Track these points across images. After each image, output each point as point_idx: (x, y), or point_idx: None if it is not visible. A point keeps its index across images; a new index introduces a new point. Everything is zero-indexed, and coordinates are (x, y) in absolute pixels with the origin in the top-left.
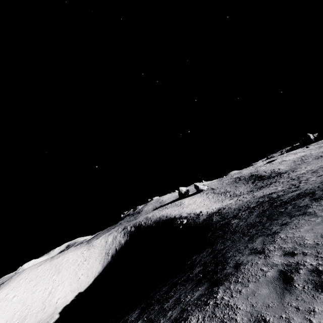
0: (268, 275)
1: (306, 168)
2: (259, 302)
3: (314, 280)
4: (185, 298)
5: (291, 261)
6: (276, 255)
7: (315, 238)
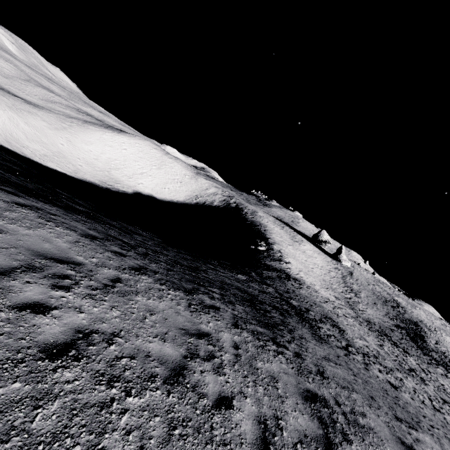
0: None
1: None
2: None
3: None
4: None
5: None
6: None
7: None
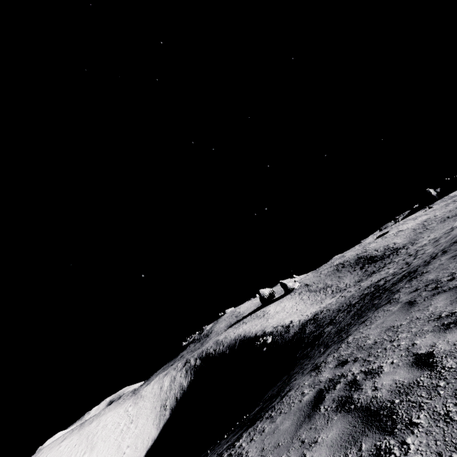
0: (304, 399)
1: (428, 237)
2: (272, 441)
3: (342, 396)
4: (212, 456)
5: (337, 374)
6: (329, 368)
7: (378, 335)
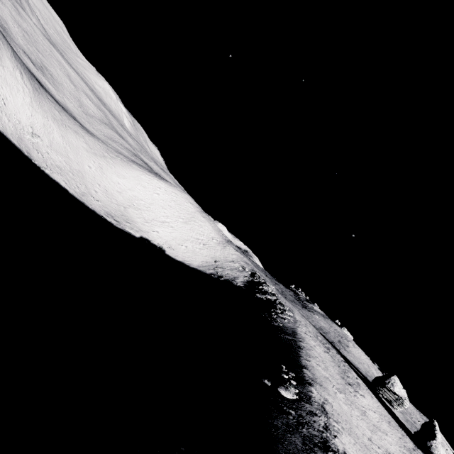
0: None
1: None
2: None
3: None
4: None
5: None
6: None
7: None
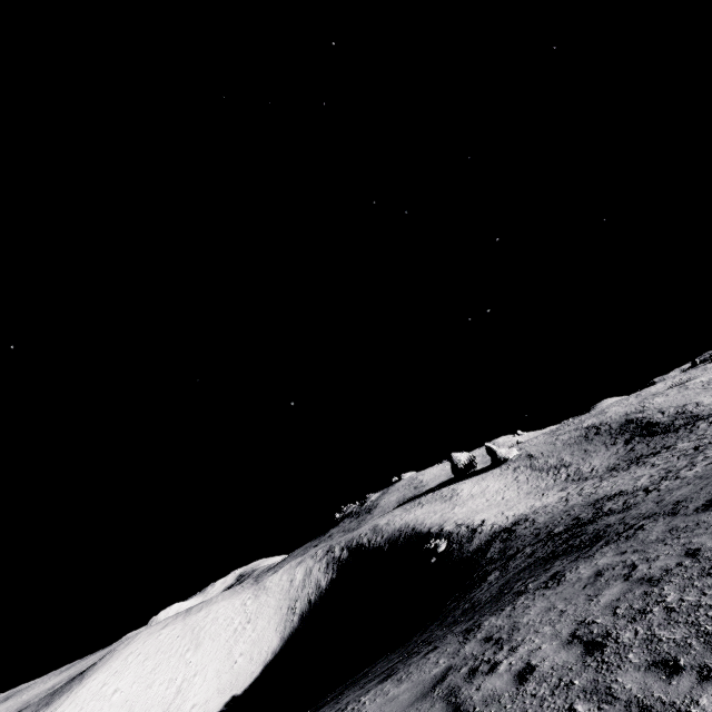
0: None
1: None
2: None
3: None
4: None
5: None
6: None
7: None
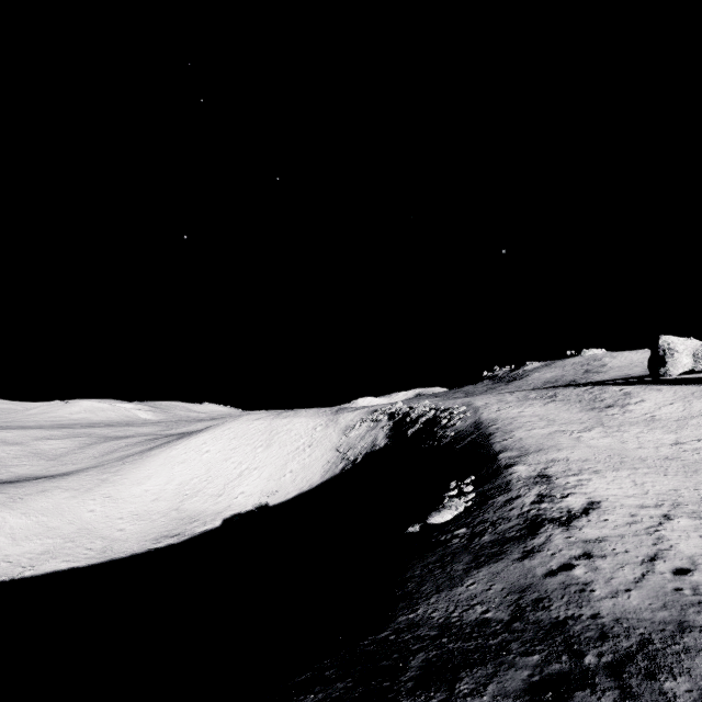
0: None
1: None
2: None
3: None
4: None
5: None
6: None
7: None
